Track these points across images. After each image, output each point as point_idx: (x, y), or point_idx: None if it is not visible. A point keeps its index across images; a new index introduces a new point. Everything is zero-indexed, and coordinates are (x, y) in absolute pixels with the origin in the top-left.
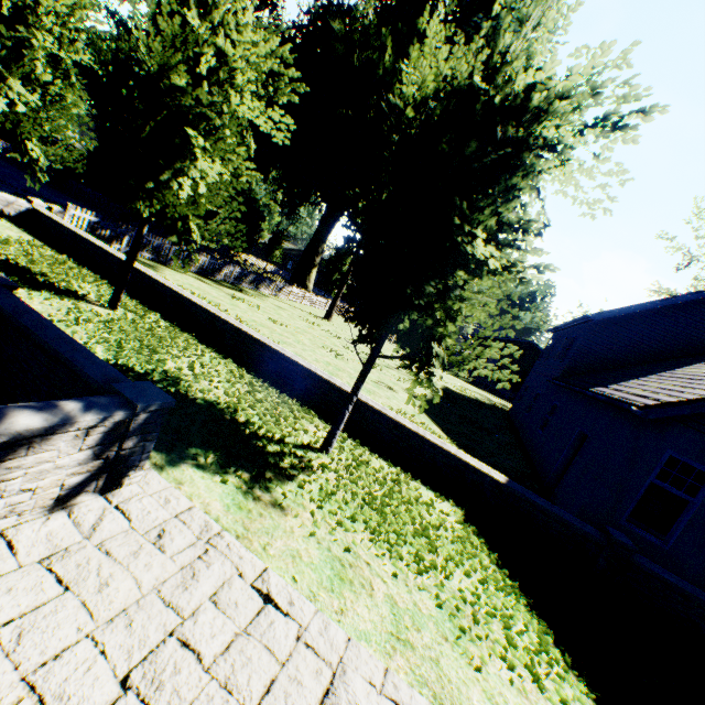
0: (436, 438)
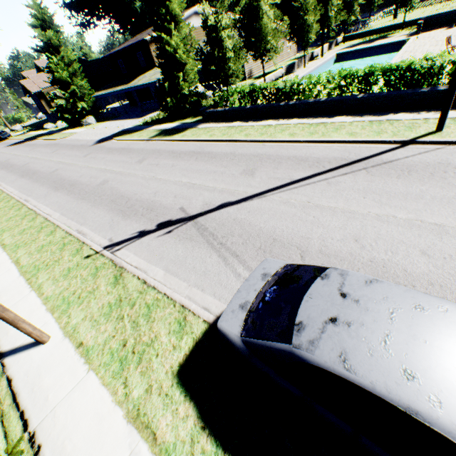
0: None
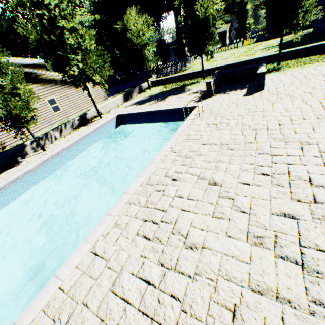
0: (302, 47)
